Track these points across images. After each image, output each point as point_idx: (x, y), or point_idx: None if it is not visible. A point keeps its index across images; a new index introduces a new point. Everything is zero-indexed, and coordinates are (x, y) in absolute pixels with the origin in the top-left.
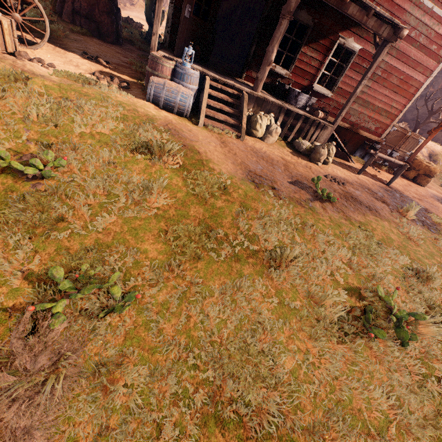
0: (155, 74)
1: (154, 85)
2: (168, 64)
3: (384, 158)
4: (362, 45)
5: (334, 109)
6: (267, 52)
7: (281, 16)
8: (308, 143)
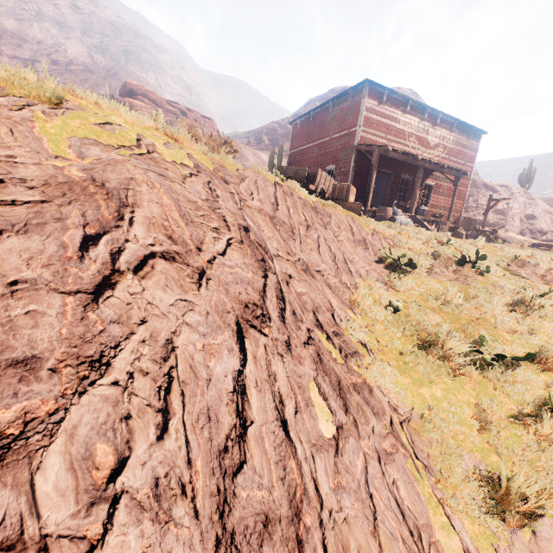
0: (388, 216)
1: (398, 219)
2: (391, 210)
3: (482, 230)
4: (434, 182)
5: (431, 216)
6: (414, 195)
7: (416, 179)
8: (446, 233)
